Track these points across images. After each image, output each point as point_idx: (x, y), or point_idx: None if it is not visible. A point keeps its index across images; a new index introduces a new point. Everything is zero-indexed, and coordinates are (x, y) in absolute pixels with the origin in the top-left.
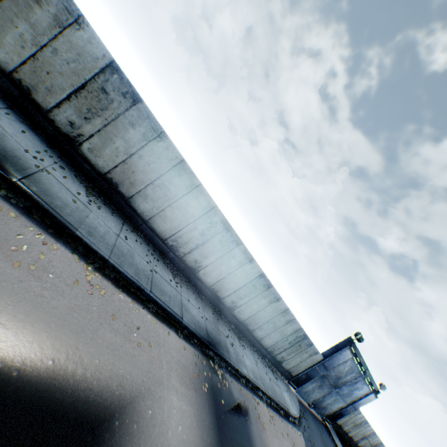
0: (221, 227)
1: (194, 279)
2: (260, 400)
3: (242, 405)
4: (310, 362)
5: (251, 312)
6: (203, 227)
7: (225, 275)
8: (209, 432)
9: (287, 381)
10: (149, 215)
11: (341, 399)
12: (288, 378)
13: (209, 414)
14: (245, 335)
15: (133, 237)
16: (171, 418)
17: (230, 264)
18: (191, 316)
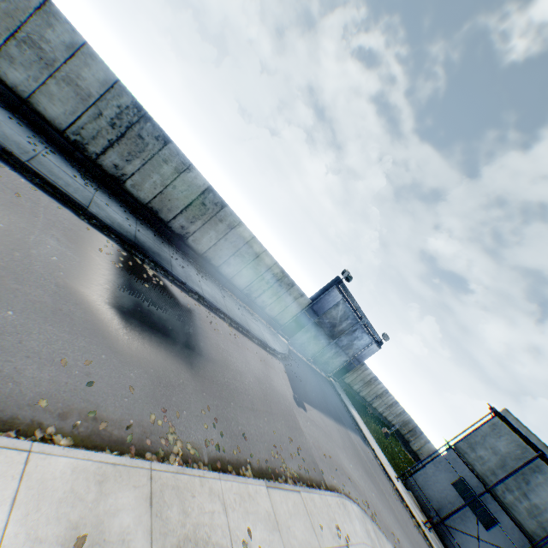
0: (136, 115)
1: (122, 192)
2: (218, 318)
3: (183, 305)
4: (297, 307)
5: (209, 242)
6: (111, 114)
7: (161, 188)
8: (110, 286)
9: (276, 332)
10: (28, 91)
11: (343, 353)
12: (276, 328)
13: (116, 279)
14: (210, 273)
15: (5, 114)
16: (41, 247)
17: (164, 172)
18: (109, 215)
